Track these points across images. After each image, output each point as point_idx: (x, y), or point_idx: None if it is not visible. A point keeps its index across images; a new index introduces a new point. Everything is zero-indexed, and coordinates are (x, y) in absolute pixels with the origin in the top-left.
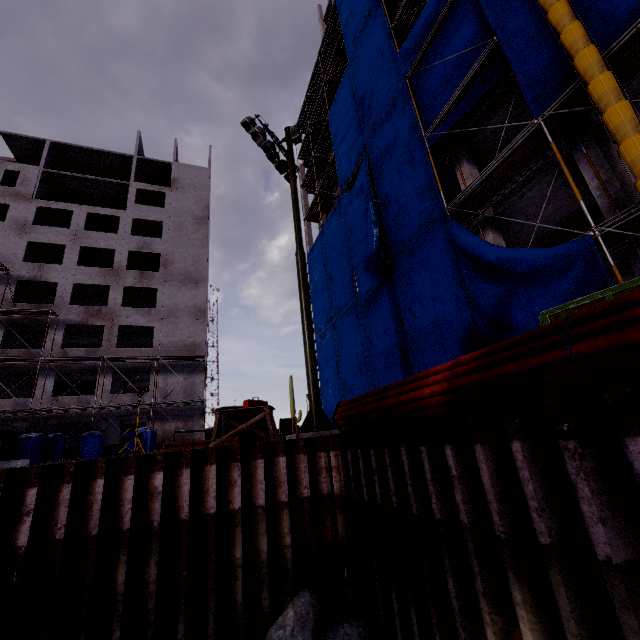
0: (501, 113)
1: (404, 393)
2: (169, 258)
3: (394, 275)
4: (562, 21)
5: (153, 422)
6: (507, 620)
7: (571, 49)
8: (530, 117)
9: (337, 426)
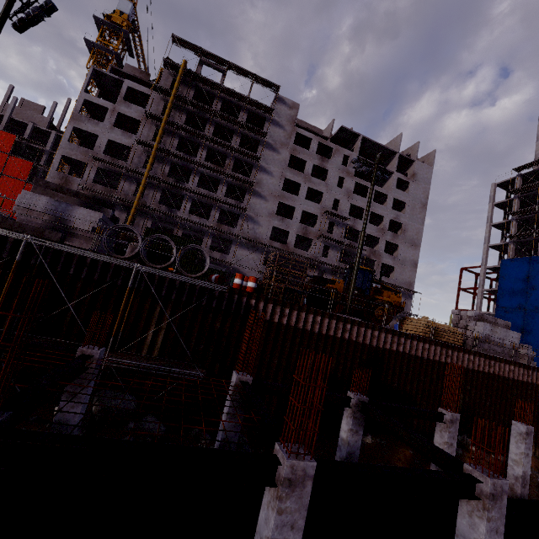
0: None
1: None
2: (406, 228)
3: None
4: None
5: None
6: None
7: None
8: None
9: None
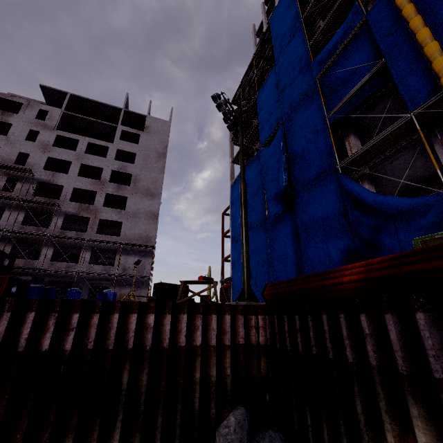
0: (380, 107)
1: (325, 280)
2: (137, 178)
3: (295, 205)
4: (434, 54)
5: (114, 287)
6: (403, 429)
7: (439, 73)
8: (399, 111)
9: (264, 299)
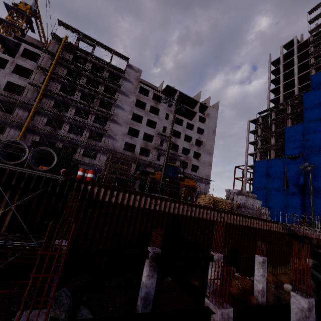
0: None
1: None
2: (205, 144)
3: (306, 192)
4: None
5: None
6: None
7: None
8: None
9: None
